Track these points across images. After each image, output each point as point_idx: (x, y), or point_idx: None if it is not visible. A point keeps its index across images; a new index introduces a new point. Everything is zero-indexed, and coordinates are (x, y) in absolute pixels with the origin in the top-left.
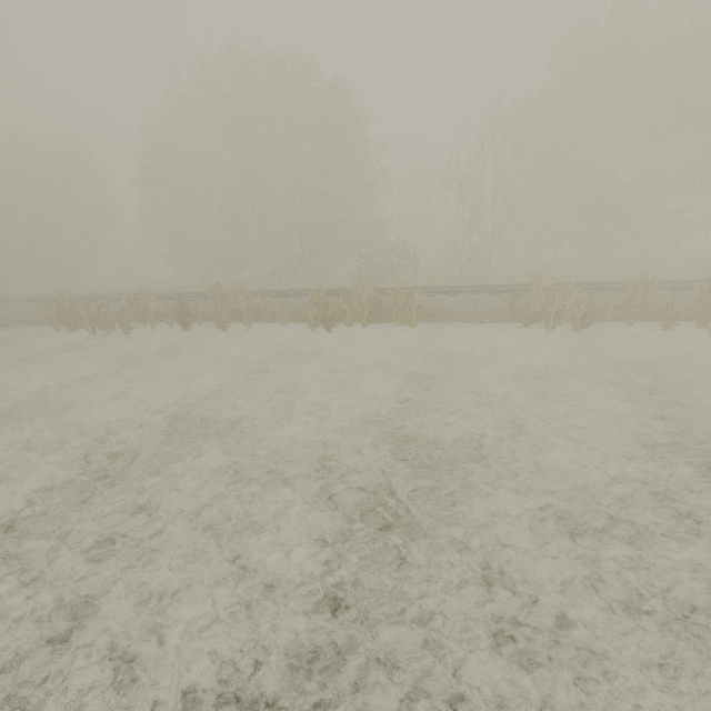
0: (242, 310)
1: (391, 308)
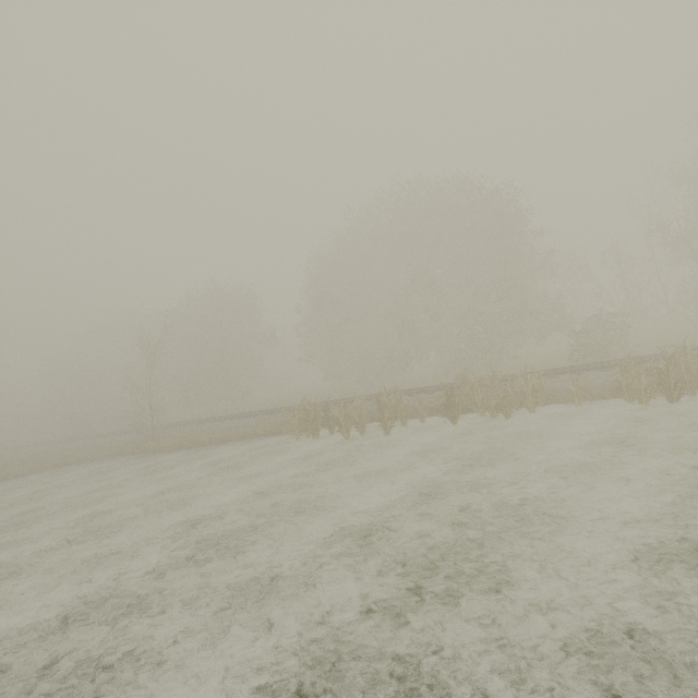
0: (524, 392)
1: None
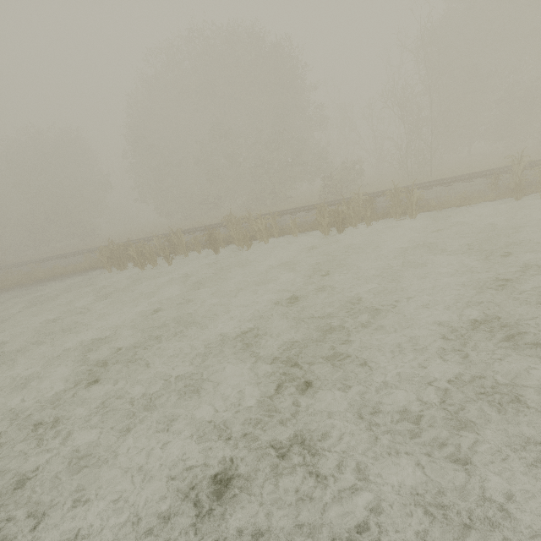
0: (261, 229)
1: (381, 207)
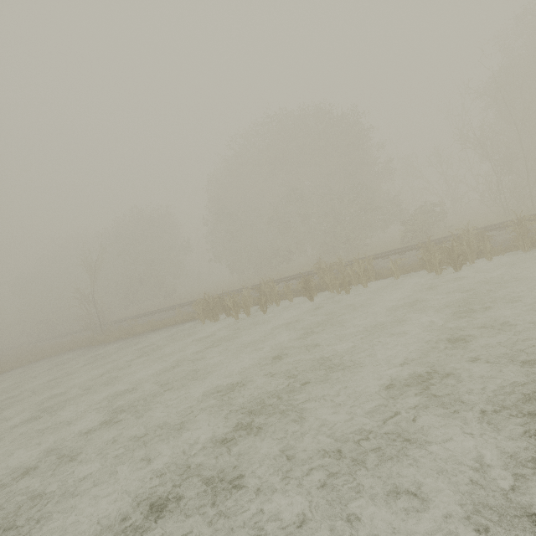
0: (358, 273)
1: (497, 241)
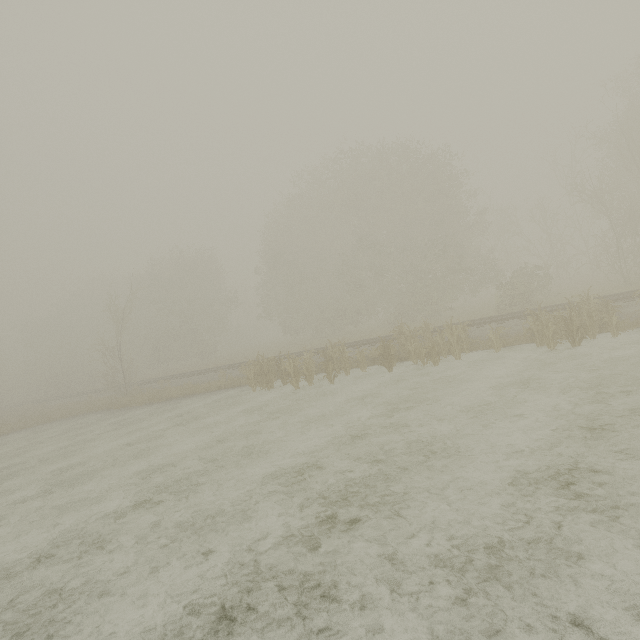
0: (450, 341)
1: (623, 314)
